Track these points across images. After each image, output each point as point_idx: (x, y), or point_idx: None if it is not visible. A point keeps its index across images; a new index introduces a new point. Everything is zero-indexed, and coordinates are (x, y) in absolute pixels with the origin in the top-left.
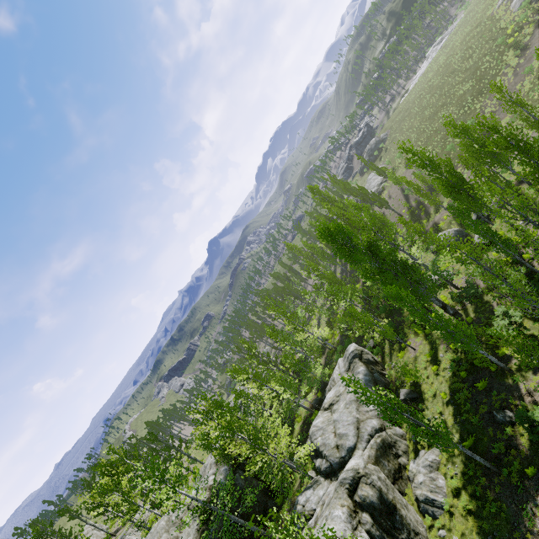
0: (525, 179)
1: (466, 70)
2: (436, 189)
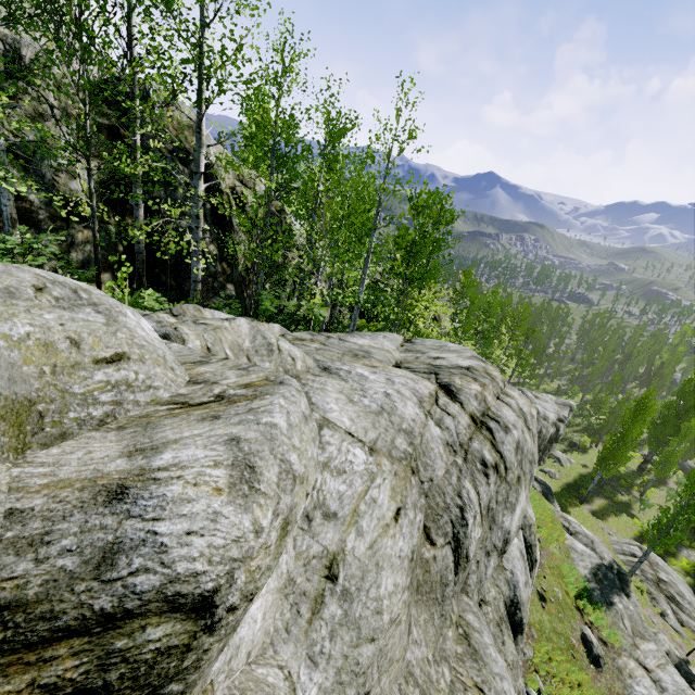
0: None
1: None
2: None
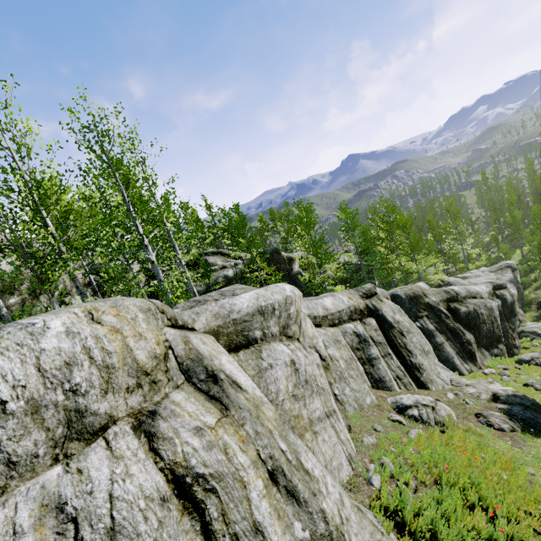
0: None
1: None
2: None
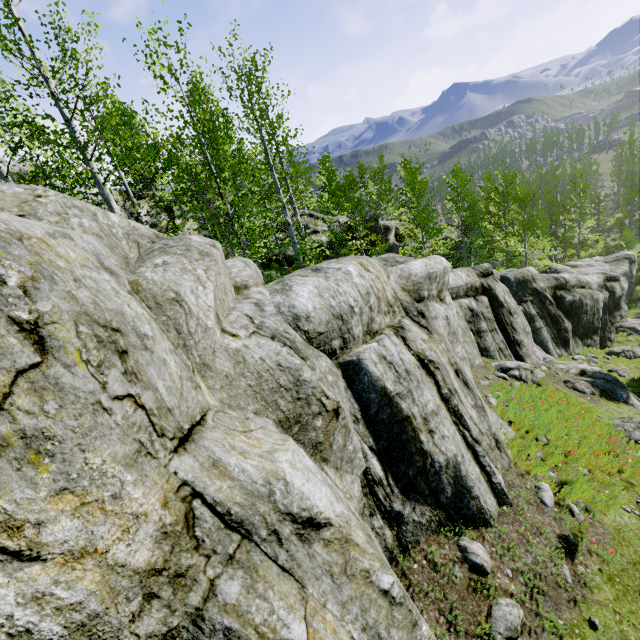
0: None
1: None
2: None
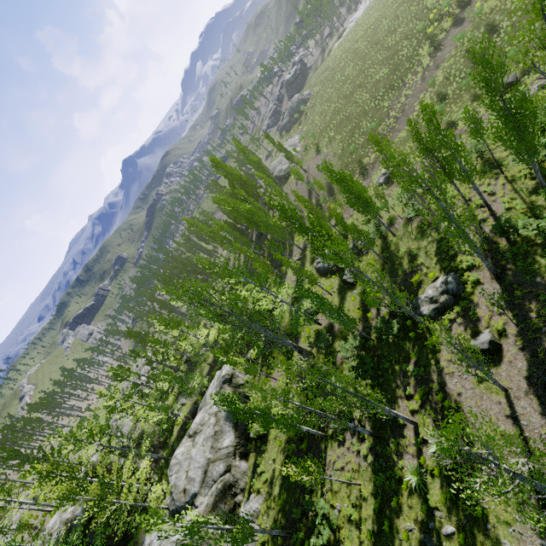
0: (390, 230)
1: (387, 48)
2: (334, 192)
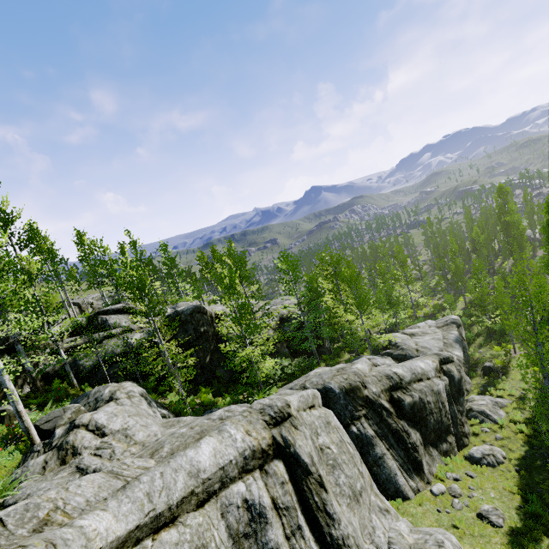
0: None
1: None
2: None
